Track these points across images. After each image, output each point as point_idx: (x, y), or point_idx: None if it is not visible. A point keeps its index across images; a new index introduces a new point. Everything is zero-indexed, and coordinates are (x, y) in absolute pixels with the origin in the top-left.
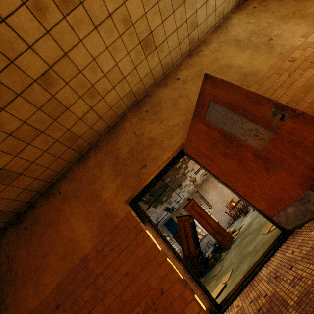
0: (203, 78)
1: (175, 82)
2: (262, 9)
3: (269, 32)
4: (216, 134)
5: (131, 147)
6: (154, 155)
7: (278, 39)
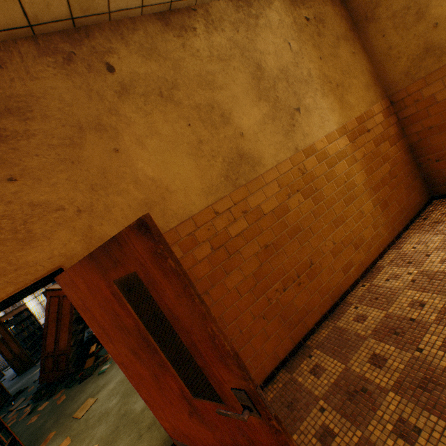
0: (136, 223)
1: (99, 70)
2: (314, 36)
3: (303, 93)
4: (129, 321)
5: None
6: None
7: (305, 119)
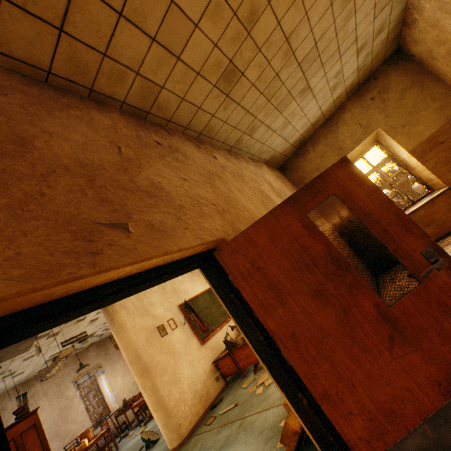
0: (339, 160)
1: (212, 156)
2: (283, 182)
3: None
4: (318, 249)
5: (96, 160)
6: (159, 219)
7: None
